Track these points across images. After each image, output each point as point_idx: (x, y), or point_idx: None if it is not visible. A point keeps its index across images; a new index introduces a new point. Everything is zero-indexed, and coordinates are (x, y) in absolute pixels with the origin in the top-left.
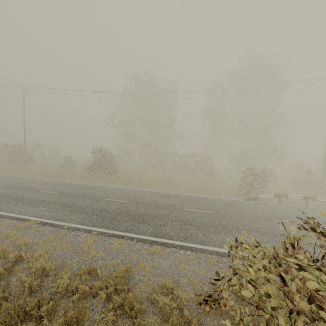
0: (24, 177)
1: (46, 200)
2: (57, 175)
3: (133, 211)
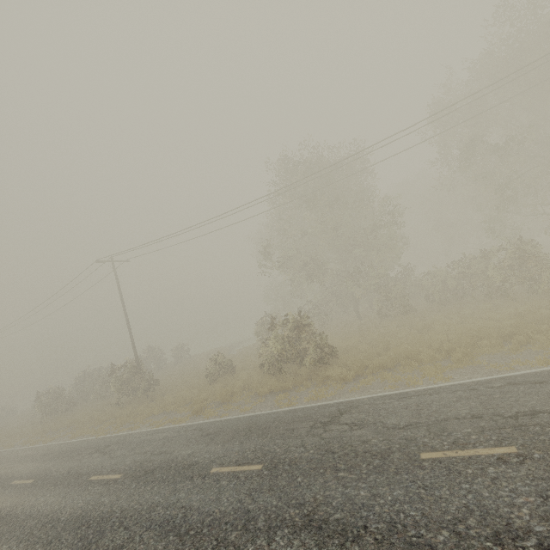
0: (155, 430)
1: (250, 514)
2: (214, 403)
3: None
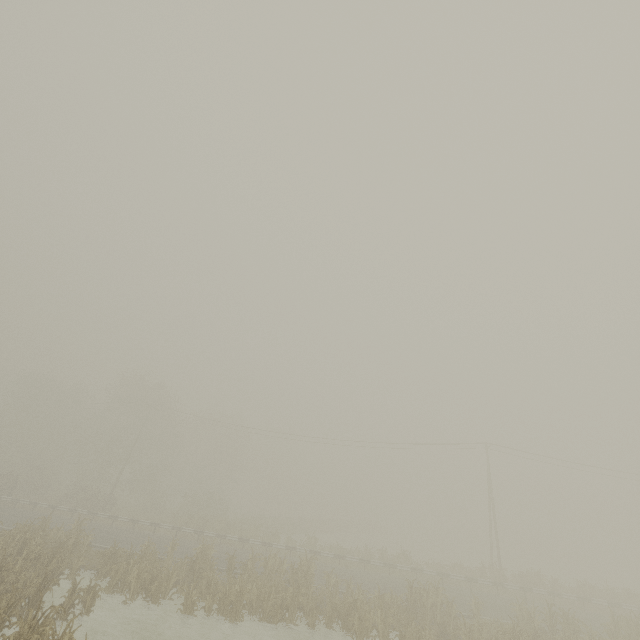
0: None
1: None
2: None
3: None
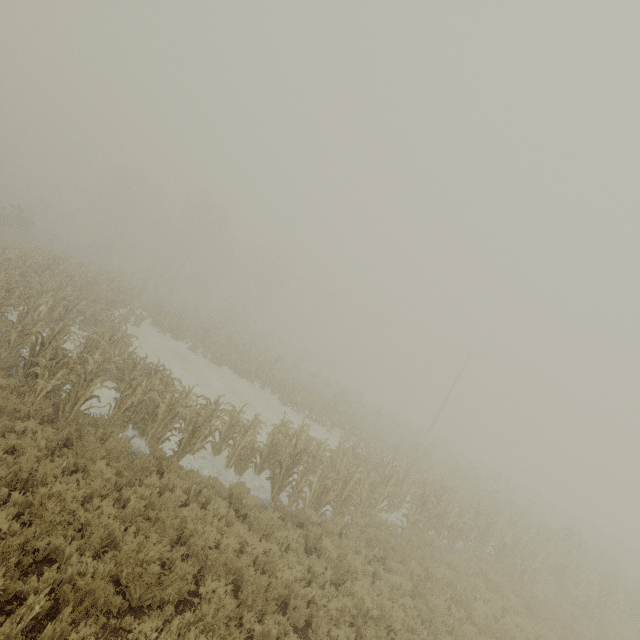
0: None
1: None
2: None
3: None
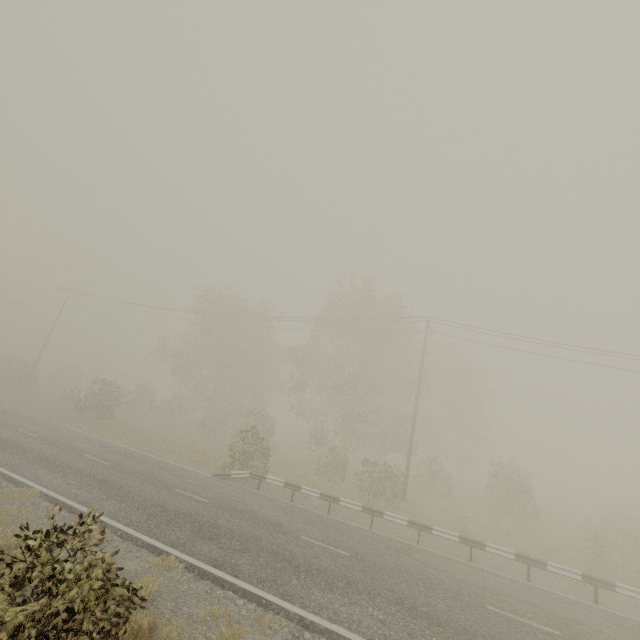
0: None
1: None
2: (34, 407)
3: (17, 441)
